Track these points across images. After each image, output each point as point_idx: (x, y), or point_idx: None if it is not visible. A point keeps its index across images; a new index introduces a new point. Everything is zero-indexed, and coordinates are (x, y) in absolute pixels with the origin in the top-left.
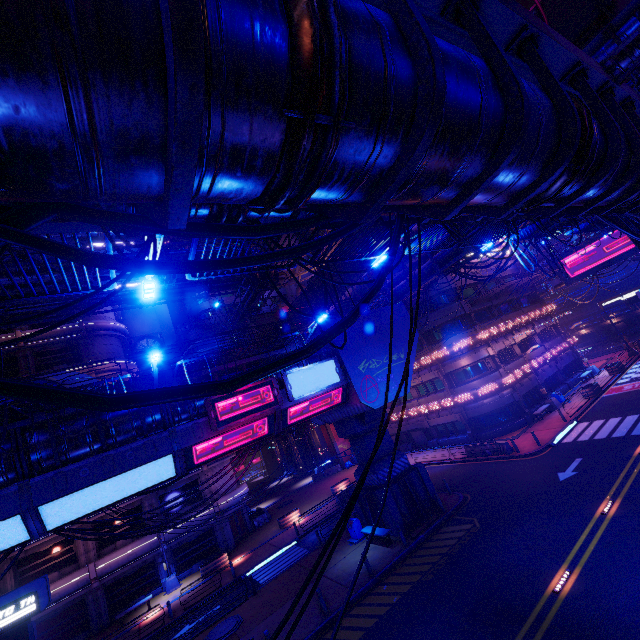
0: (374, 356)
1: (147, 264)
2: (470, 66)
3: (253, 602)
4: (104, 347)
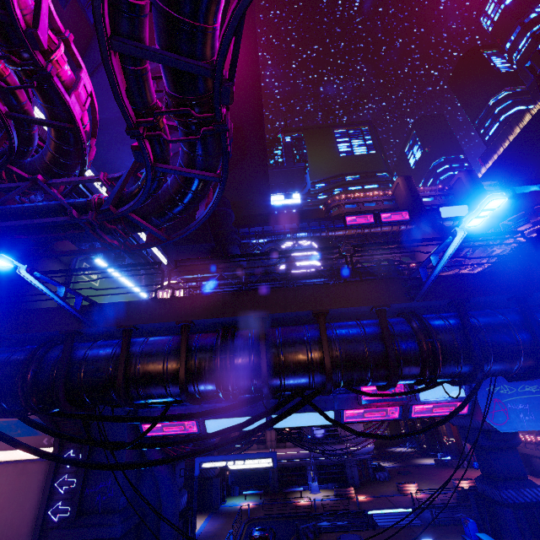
0: (506, 382)
1: (370, 395)
2: (512, 341)
3: (372, 534)
4: None
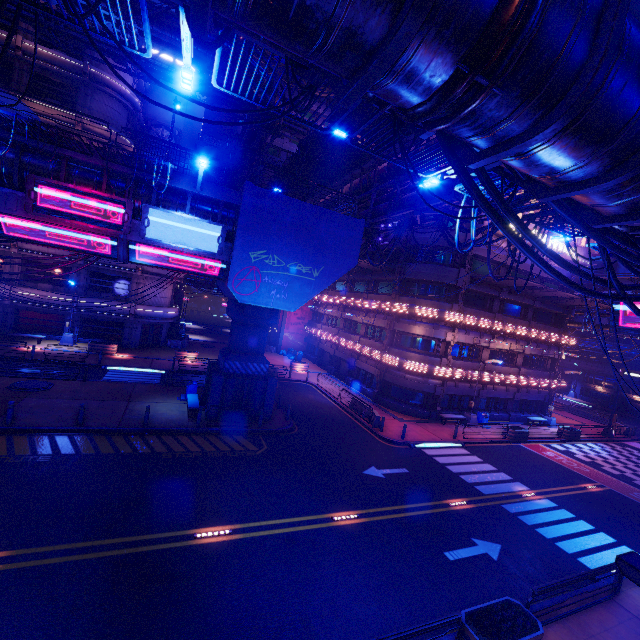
0: (279, 254)
1: None
2: None
3: (74, 384)
4: (104, 107)
